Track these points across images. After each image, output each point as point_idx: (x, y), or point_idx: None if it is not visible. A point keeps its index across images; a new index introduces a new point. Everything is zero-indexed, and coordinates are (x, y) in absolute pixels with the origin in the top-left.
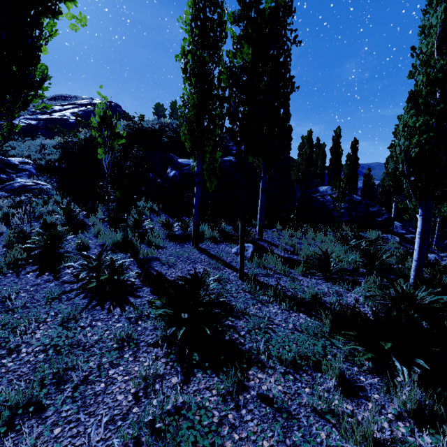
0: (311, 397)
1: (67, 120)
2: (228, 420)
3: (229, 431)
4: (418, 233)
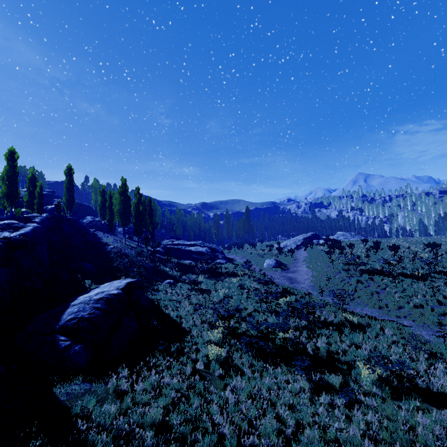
0: None
1: None
2: None
3: None
4: None
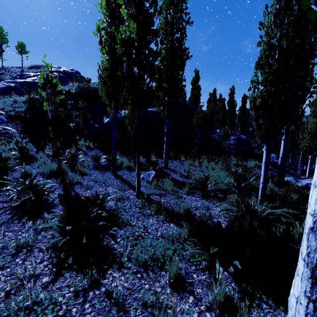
0: (148, 292)
1: (37, 83)
2: (71, 313)
3: None
4: (263, 162)
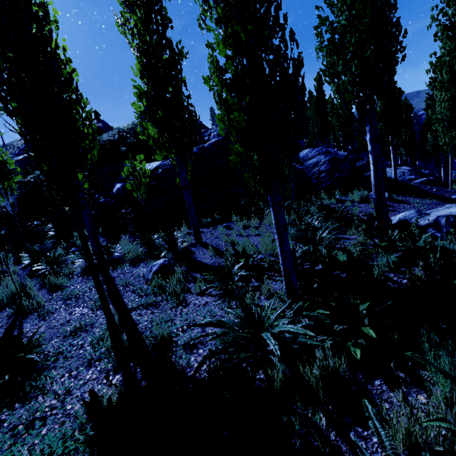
0: None
1: None
2: None
3: None
4: (274, 226)
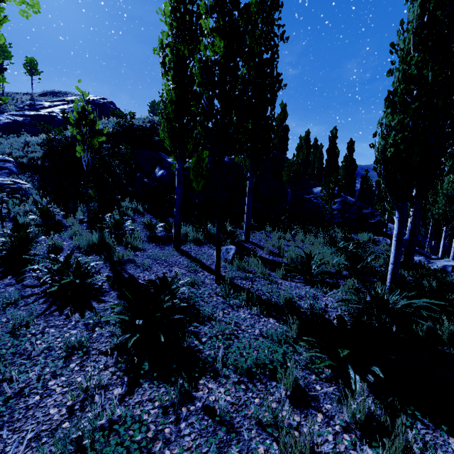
0: (260, 408)
1: (56, 117)
2: (164, 434)
3: (160, 448)
4: (395, 236)
